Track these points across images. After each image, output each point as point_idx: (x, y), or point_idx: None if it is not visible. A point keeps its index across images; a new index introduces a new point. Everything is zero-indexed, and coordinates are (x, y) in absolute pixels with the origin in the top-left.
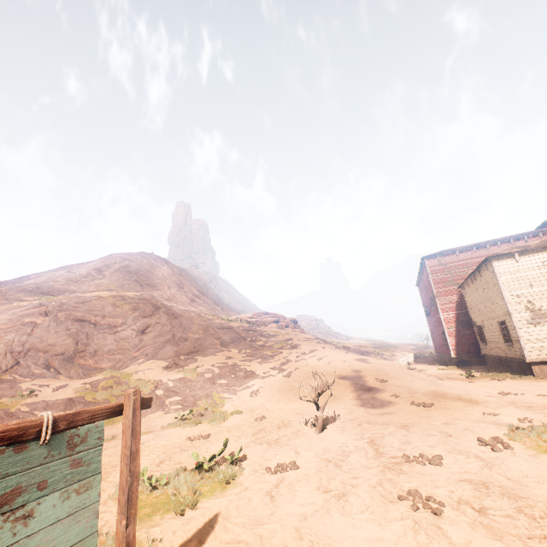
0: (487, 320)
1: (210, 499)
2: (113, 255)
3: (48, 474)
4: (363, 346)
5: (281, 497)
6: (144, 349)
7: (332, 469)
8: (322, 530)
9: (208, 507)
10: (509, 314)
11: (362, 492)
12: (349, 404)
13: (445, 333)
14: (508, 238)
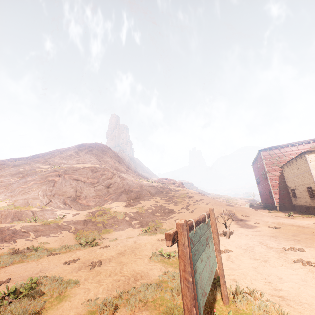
0: (298, 186)
1: None
2: (83, 144)
3: (208, 234)
4: (218, 198)
5: (236, 261)
6: (110, 196)
7: (250, 252)
8: (268, 271)
9: None
10: (314, 182)
11: (274, 260)
12: (233, 227)
13: (272, 192)
14: (309, 141)
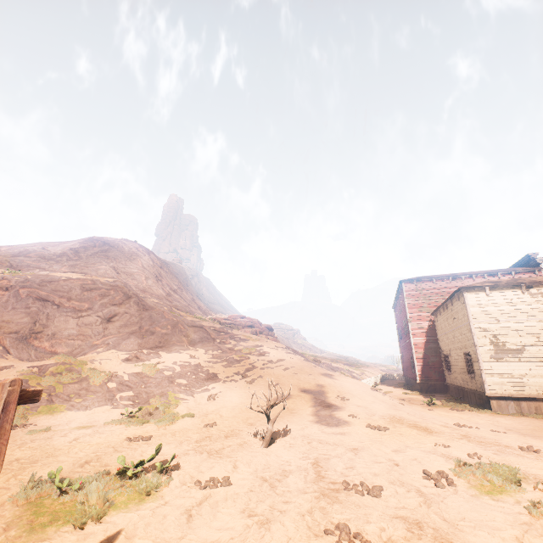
0: (454, 350)
1: (121, 512)
2: (93, 238)
3: None
4: (335, 361)
5: (199, 518)
6: (106, 338)
7: (265, 490)
8: None
9: (116, 521)
10: (475, 346)
11: (289, 521)
12: (305, 419)
13: (414, 358)
14: (482, 273)
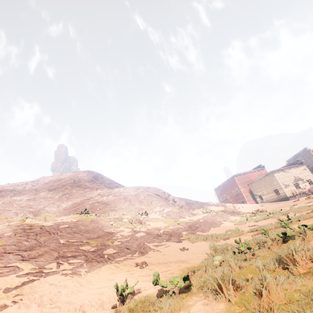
0: (266, 191)
1: None
2: (91, 171)
3: None
4: None
5: None
6: (184, 207)
7: None
8: None
9: None
10: (280, 186)
11: None
12: (281, 203)
13: (246, 200)
14: (253, 170)
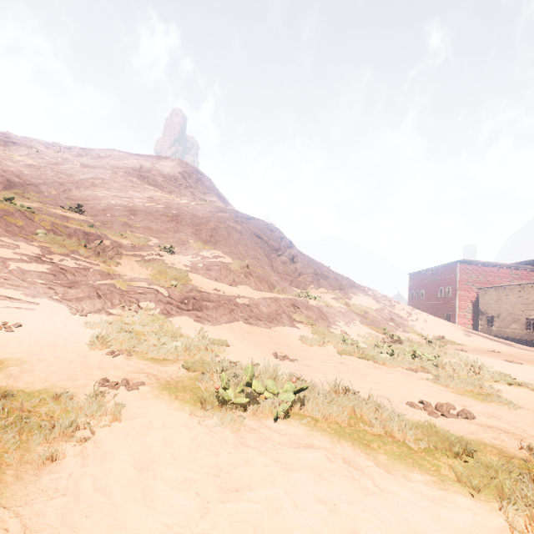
0: (508, 315)
1: None
2: (184, 162)
3: None
4: None
5: None
6: (304, 277)
7: None
8: None
9: None
10: None
11: None
12: (513, 348)
13: (456, 315)
14: (511, 266)
